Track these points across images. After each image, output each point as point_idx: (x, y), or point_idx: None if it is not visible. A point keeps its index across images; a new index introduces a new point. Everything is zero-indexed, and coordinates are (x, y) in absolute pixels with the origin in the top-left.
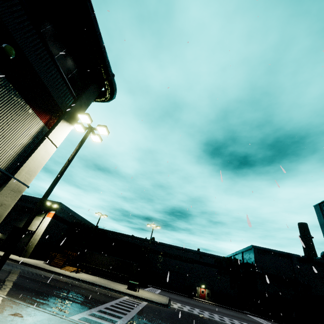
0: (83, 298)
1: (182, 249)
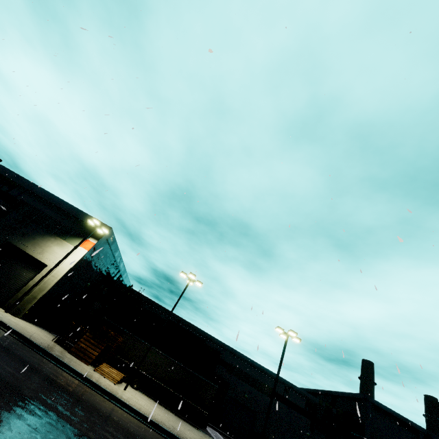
0: None
1: (259, 368)
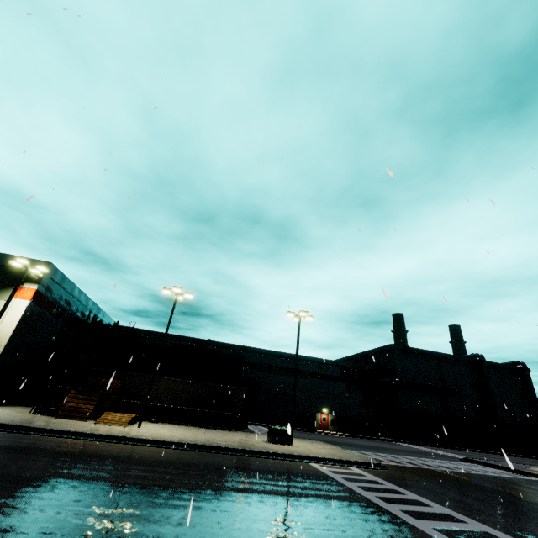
0: (345, 516)
1: (289, 357)
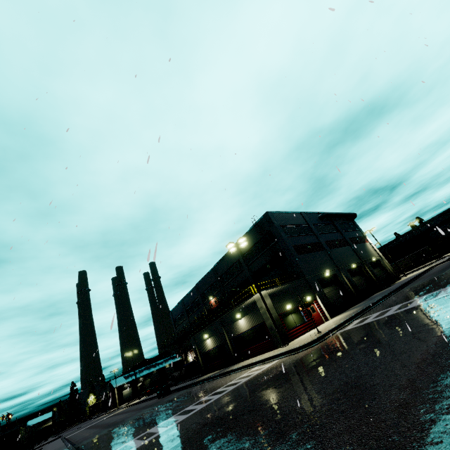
0: None
1: None
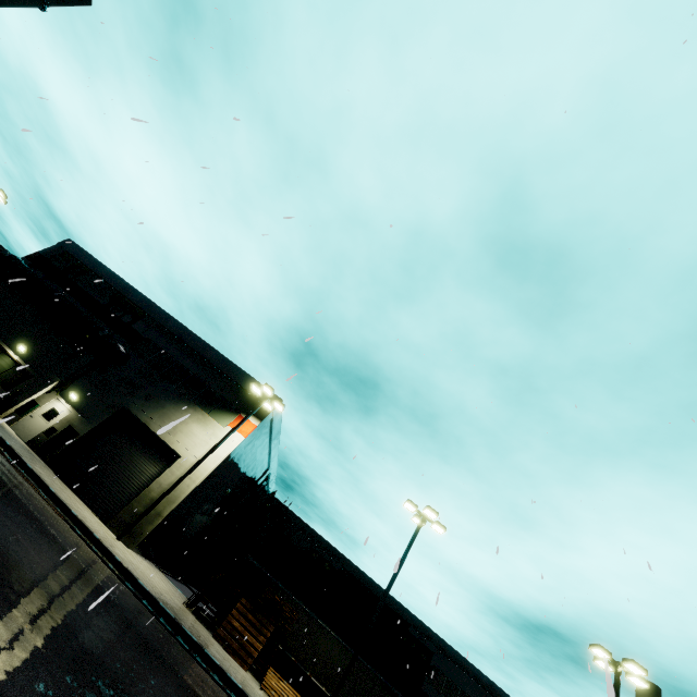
0: None
1: (489, 688)
